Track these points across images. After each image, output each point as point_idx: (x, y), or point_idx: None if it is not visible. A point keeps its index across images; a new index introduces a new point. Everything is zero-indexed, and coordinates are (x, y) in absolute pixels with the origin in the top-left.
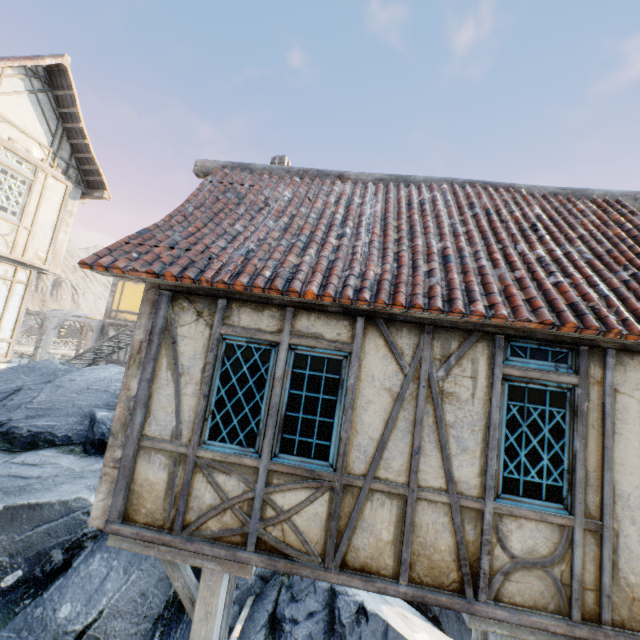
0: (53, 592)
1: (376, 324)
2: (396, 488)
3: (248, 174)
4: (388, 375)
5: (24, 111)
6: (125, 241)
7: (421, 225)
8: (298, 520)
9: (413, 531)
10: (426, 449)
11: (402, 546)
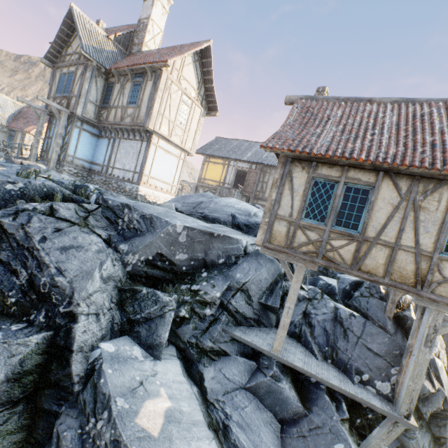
0: (233, 269)
1: (389, 175)
2: (389, 244)
3: (314, 102)
4: (392, 198)
5: (190, 73)
6: (272, 137)
7: (420, 128)
8: (340, 251)
9: (394, 261)
10: (406, 230)
11: (388, 266)
